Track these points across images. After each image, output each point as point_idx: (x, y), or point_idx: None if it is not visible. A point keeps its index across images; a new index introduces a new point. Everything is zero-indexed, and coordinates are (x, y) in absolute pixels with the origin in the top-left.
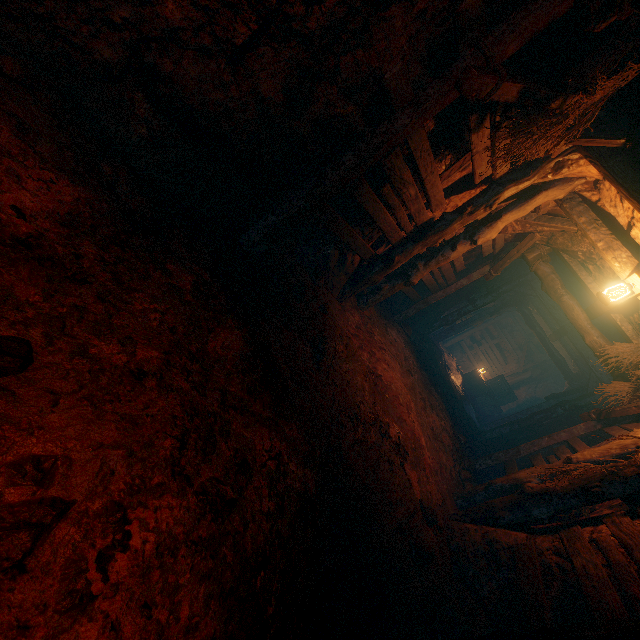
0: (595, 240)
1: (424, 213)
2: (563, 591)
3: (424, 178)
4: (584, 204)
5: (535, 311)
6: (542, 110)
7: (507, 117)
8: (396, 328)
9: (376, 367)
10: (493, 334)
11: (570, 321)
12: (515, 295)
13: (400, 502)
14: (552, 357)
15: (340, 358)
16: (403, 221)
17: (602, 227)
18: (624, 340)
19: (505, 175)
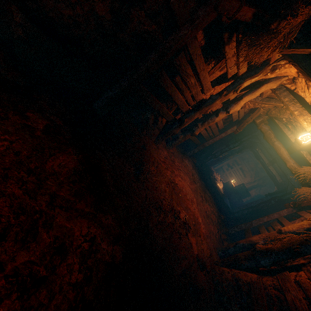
0: (293, 110)
1: (200, 94)
2: None
3: (199, 72)
4: (287, 91)
5: (259, 151)
6: (266, 30)
7: (245, 34)
8: (188, 159)
9: (174, 179)
10: (238, 163)
11: (279, 155)
12: (249, 142)
13: (184, 257)
14: (268, 174)
15: (152, 174)
16: (188, 99)
17: (297, 103)
18: (307, 165)
19: (244, 73)
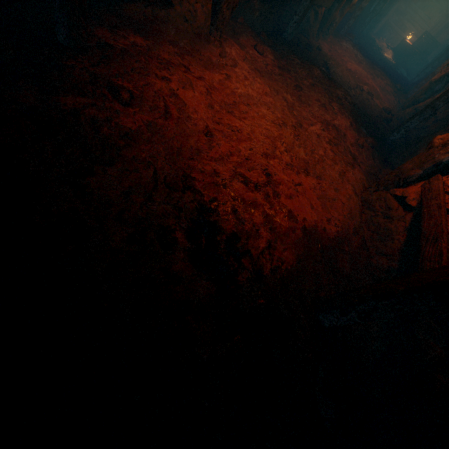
0: None
1: None
2: (445, 105)
3: None
4: None
5: None
6: None
7: None
8: (344, 40)
9: (346, 66)
10: None
11: None
12: None
13: (375, 110)
14: None
15: (335, 68)
16: None
17: None
18: None
19: None
